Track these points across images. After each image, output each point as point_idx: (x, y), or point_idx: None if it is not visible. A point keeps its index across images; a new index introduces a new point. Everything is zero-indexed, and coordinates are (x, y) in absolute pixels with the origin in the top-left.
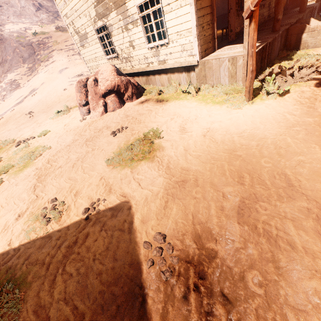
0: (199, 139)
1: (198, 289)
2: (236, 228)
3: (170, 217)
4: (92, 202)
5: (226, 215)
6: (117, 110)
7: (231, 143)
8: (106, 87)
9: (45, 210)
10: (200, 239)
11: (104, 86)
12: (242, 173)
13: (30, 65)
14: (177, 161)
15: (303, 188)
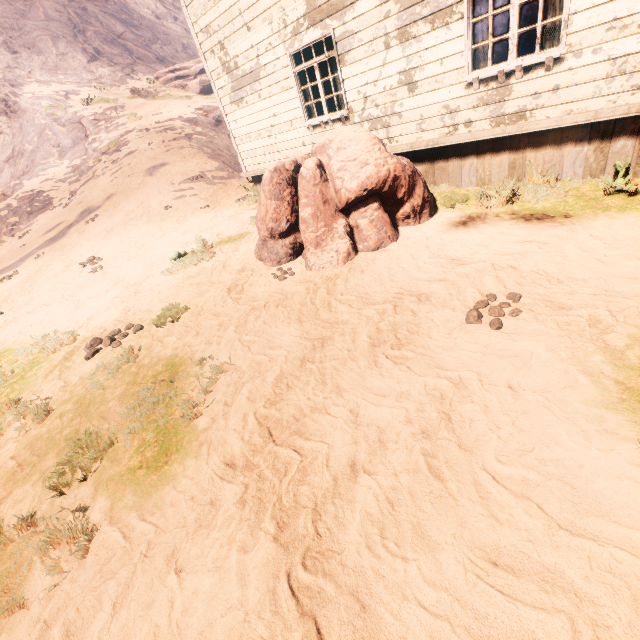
0: None
1: None
2: None
3: None
4: None
5: None
6: (390, 245)
7: None
8: (362, 181)
9: None
10: None
11: (357, 178)
12: None
13: (75, 162)
14: None
15: None
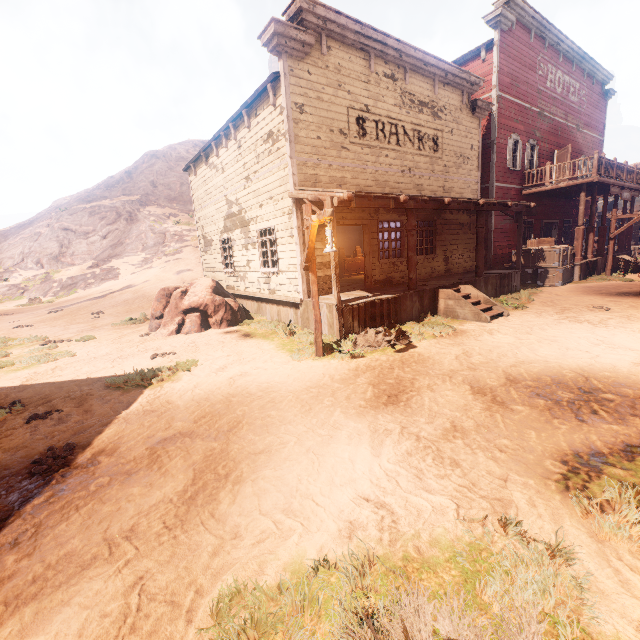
0: (221, 380)
1: (51, 481)
2: (139, 451)
3: (100, 435)
4: (49, 411)
5: (147, 441)
6: (193, 333)
7: (241, 389)
8: (190, 302)
9: None
10: (100, 453)
11: (189, 301)
12: (209, 414)
13: (148, 256)
14: (173, 394)
15: (236, 434)
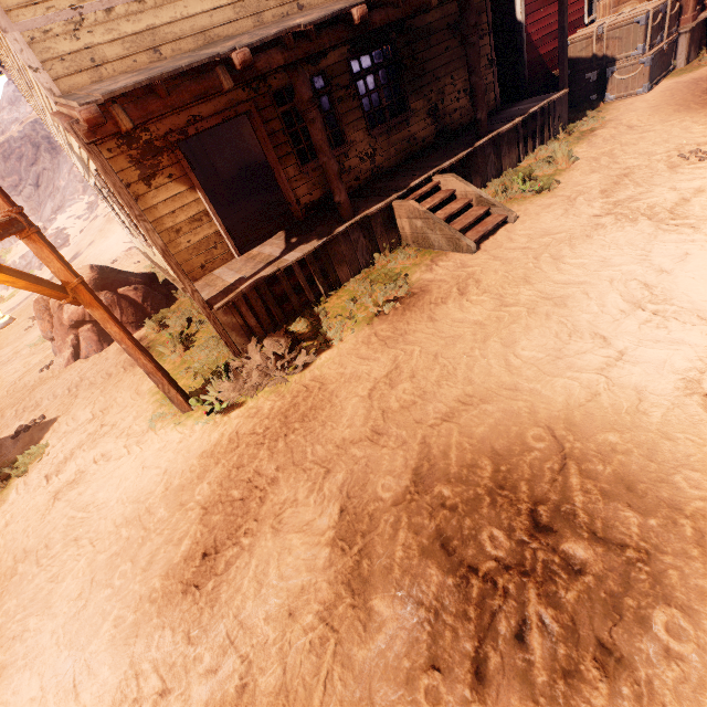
0: (41, 502)
1: None
2: None
3: None
4: None
5: None
6: (92, 356)
7: (46, 534)
8: (69, 315)
9: None
10: None
11: (68, 313)
12: None
13: (91, 199)
14: None
15: None
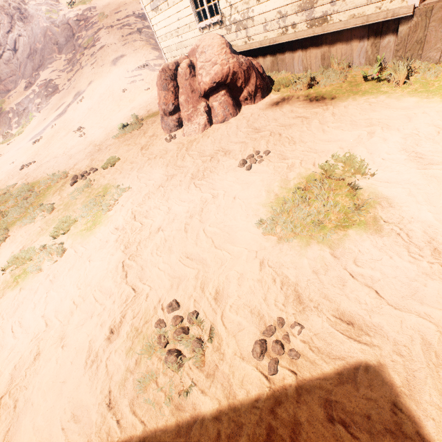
0: None
1: None
2: None
3: None
4: (269, 328)
5: None
6: (230, 119)
7: None
8: (212, 76)
9: (164, 331)
10: None
11: (209, 75)
12: None
13: (69, 56)
14: None
15: None
